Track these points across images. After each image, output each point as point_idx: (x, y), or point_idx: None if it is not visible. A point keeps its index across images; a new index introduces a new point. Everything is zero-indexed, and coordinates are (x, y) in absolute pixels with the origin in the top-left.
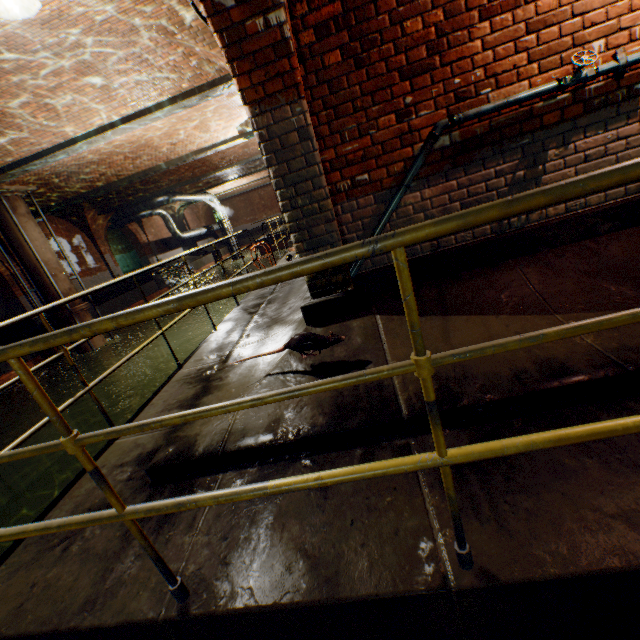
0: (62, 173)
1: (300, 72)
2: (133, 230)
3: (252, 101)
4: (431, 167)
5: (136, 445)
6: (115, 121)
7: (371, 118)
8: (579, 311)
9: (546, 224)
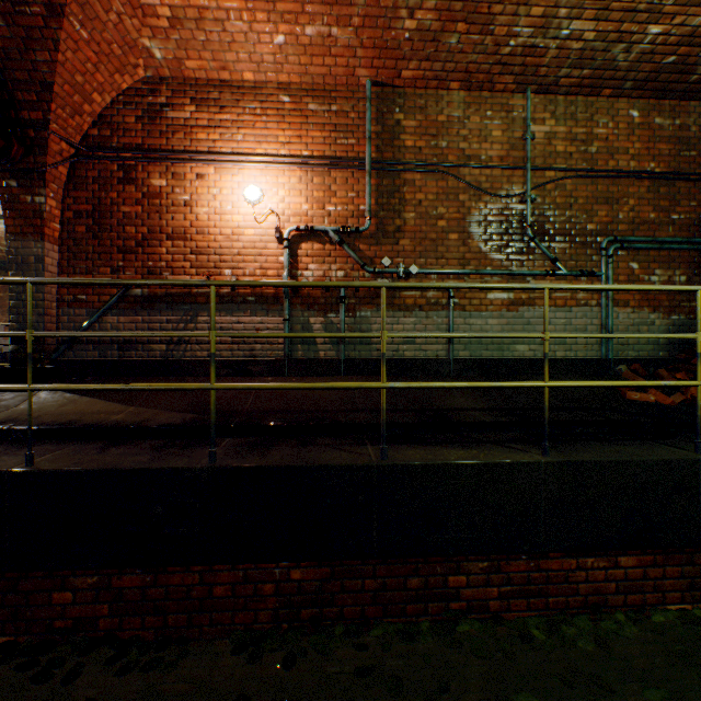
0: None
1: (60, 229)
2: None
3: (13, 232)
4: (128, 304)
5: None
6: None
7: (97, 266)
8: (147, 407)
9: (190, 359)
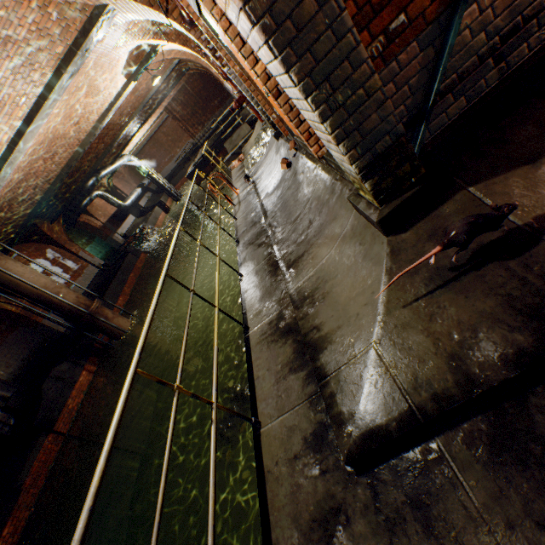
0: (3, 206)
1: None
2: (85, 221)
3: None
4: None
5: (288, 429)
6: (19, 128)
7: None
8: None
9: None
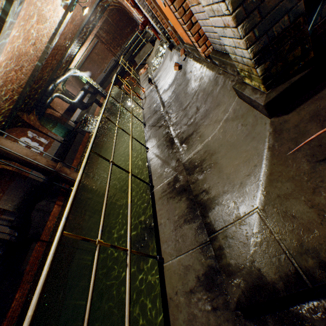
0: None
1: None
2: (50, 113)
3: None
4: None
5: (185, 268)
6: None
7: None
8: None
9: None
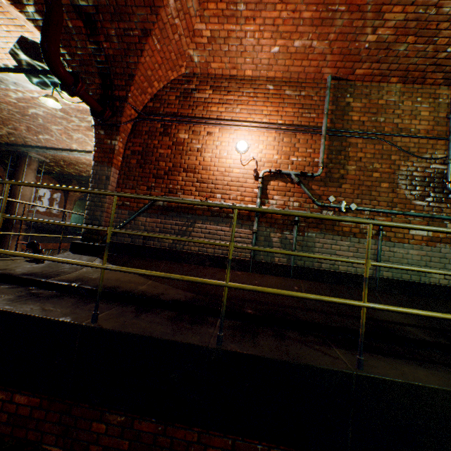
0: (67, 161)
1: (122, 160)
2: None
3: (96, 160)
4: (153, 210)
5: None
6: None
7: (139, 184)
8: (159, 282)
9: (186, 251)
